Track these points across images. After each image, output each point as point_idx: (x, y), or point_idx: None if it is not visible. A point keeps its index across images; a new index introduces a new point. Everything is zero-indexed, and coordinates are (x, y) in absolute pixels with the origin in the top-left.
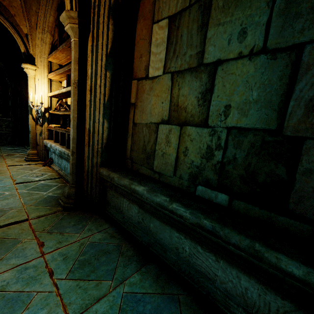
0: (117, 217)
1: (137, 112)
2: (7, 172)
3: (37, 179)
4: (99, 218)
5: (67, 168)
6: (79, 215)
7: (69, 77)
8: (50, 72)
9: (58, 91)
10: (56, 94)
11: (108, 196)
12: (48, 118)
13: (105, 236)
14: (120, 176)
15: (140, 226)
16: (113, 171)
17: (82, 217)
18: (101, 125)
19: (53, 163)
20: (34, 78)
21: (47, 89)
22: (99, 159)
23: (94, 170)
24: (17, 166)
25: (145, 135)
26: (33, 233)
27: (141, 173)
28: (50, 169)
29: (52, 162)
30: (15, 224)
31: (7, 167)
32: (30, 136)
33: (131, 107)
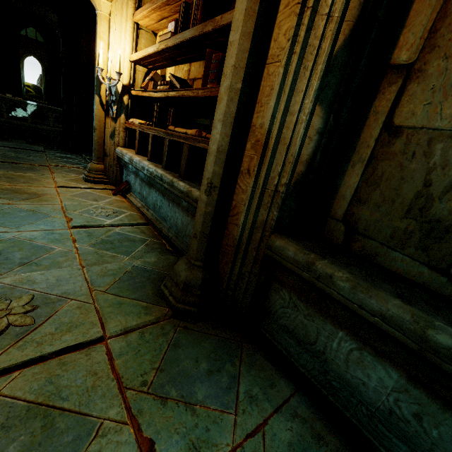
0: (304, 363)
1: (415, 91)
2: (57, 200)
3: (108, 222)
4: (257, 352)
5: (160, 207)
6: (210, 335)
7: (186, 8)
8: (139, 8)
9: (155, 47)
10: (150, 55)
11: (274, 300)
12: (127, 107)
13: (299, 434)
14: (359, 281)
15: (395, 426)
16: (316, 253)
17: (218, 345)
18: (303, 122)
19: (131, 192)
20: (108, 19)
21: (131, 46)
22: (274, 213)
23: (255, 237)
24: (72, 189)
25: (438, 167)
26: (119, 393)
27: (389, 270)
28: (127, 202)
29: (129, 189)
30: (77, 350)
31: (56, 189)
32: (94, 136)
33: (391, 77)
